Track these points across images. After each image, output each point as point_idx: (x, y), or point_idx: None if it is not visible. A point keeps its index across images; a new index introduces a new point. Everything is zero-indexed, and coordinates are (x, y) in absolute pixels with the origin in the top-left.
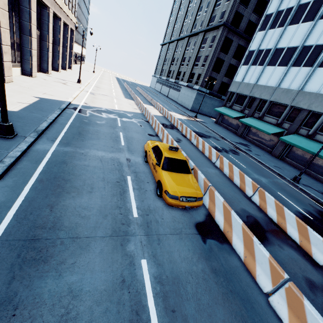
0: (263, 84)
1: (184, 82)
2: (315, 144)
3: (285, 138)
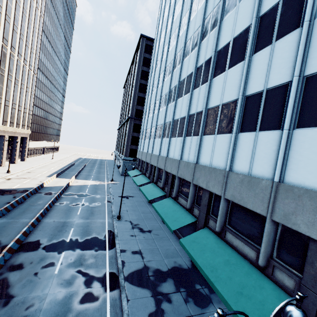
0: (145, 151)
1: (121, 154)
2: (154, 188)
3: (142, 187)
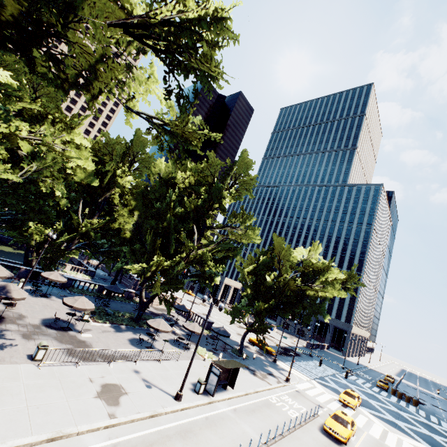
0: None
1: None
2: None
3: None
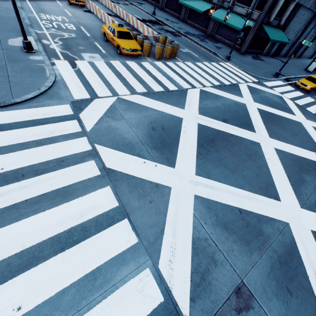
0: None
1: None
2: None
3: None
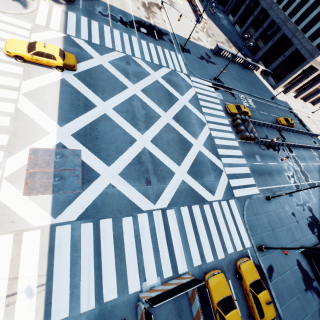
0: None
1: None
2: None
3: None
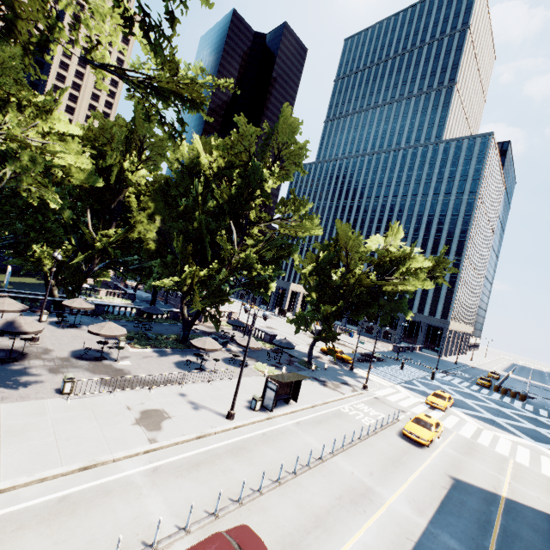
0: None
1: None
2: None
3: None
